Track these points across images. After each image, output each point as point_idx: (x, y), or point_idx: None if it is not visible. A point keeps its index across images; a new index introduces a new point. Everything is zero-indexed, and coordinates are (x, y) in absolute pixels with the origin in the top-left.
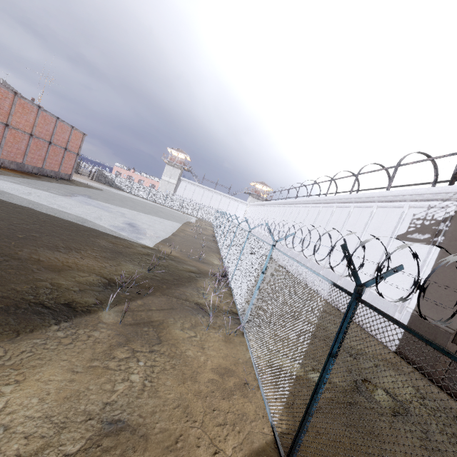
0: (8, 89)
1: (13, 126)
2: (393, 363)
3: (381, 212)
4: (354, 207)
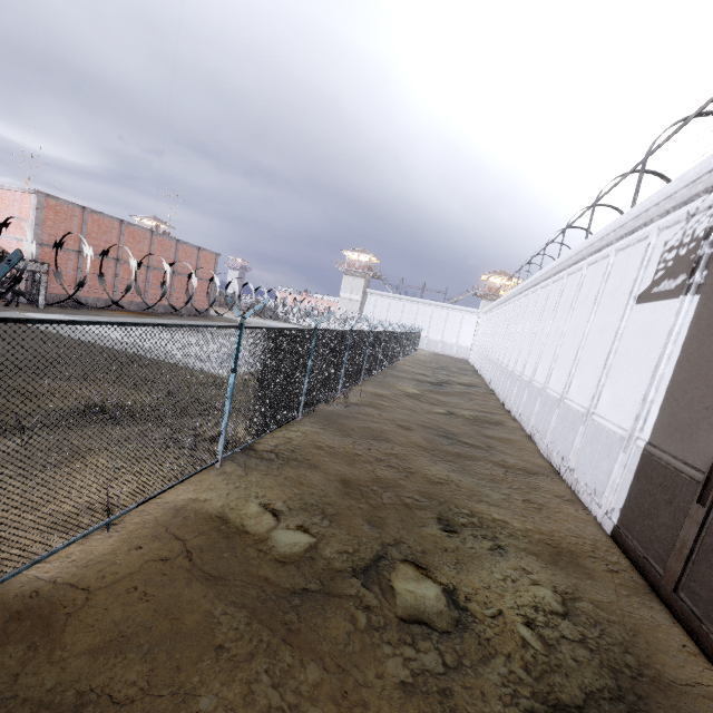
0: (113, 218)
1: (126, 259)
2: (565, 551)
3: (621, 259)
4: (588, 265)
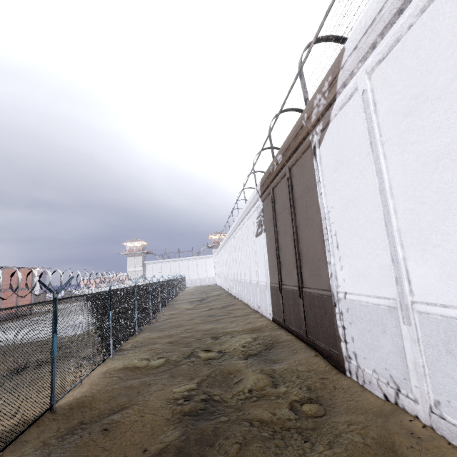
0: None
1: None
2: (256, 329)
3: (249, 222)
4: (242, 226)
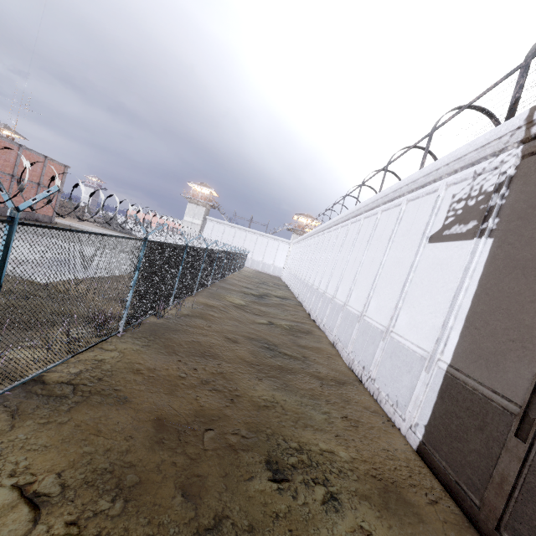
0: None
1: None
2: (389, 483)
3: (412, 207)
4: (382, 211)
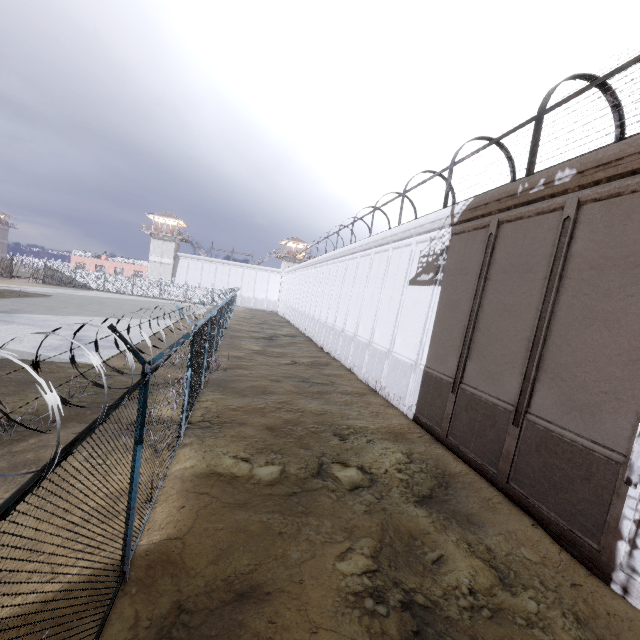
0: None
1: None
2: (398, 433)
3: (396, 255)
4: (375, 253)
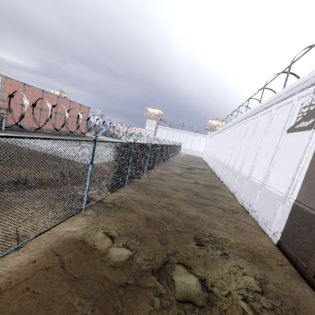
0: (39, 89)
1: (45, 109)
2: (256, 254)
3: (278, 112)
4: (261, 115)
